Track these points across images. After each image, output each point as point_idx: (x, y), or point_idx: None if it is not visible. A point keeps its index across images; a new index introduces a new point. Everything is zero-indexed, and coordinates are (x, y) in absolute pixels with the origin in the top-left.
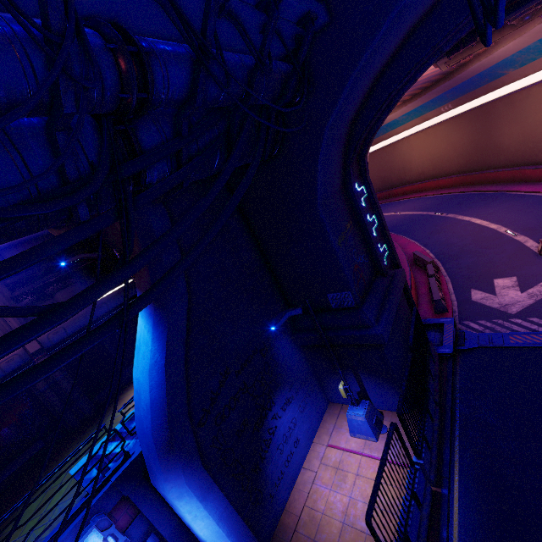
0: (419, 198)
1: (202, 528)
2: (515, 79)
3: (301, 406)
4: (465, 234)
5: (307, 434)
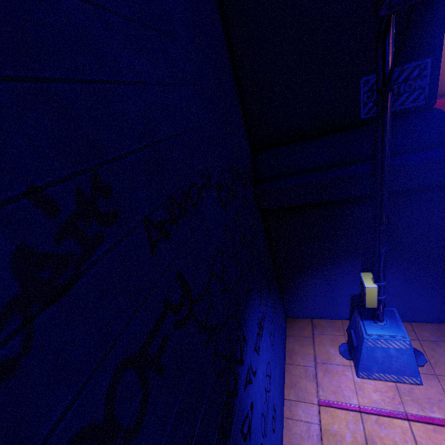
0: None
1: None
2: None
3: (271, 332)
4: None
5: (280, 388)
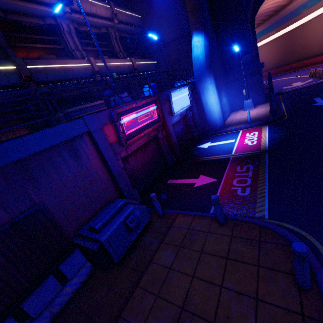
0: None
1: (214, 98)
2: (305, 15)
3: (226, 102)
4: (278, 81)
5: (228, 112)
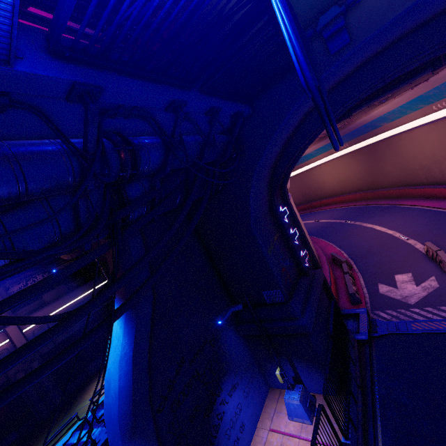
0: (333, 209)
1: None
2: (389, 129)
3: (245, 391)
4: (369, 238)
5: (252, 419)
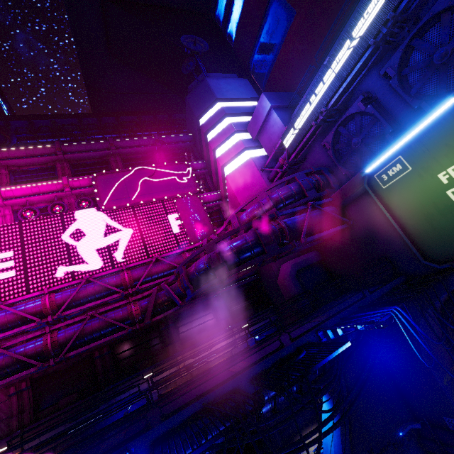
0: None
1: None
2: None
3: None
4: None
5: None
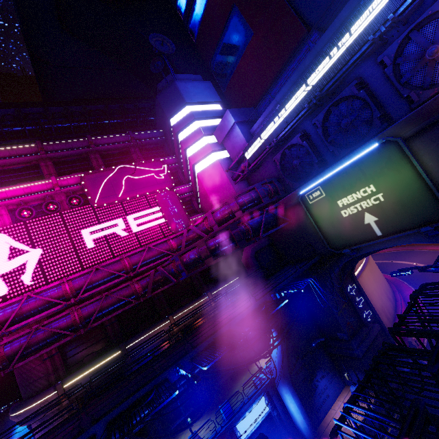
0: (436, 252)
1: (293, 407)
2: None
3: (329, 380)
4: None
5: (333, 395)
